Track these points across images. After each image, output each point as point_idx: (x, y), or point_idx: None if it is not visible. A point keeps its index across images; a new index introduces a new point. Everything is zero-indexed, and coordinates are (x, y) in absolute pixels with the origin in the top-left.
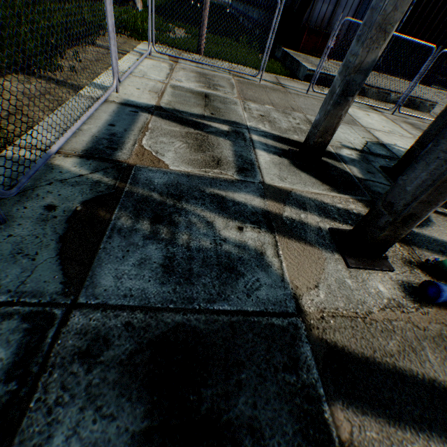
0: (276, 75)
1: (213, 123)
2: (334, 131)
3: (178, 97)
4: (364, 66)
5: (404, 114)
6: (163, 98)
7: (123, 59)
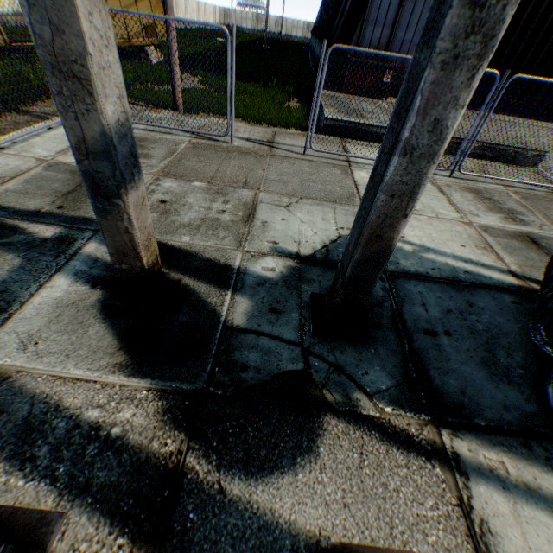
0: (279, 129)
1: (36, 226)
2: (139, 253)
3: (35, 182)
4: (95, 143)
5: (471, 175)
6: (3, 185)
7: (26, 129)
